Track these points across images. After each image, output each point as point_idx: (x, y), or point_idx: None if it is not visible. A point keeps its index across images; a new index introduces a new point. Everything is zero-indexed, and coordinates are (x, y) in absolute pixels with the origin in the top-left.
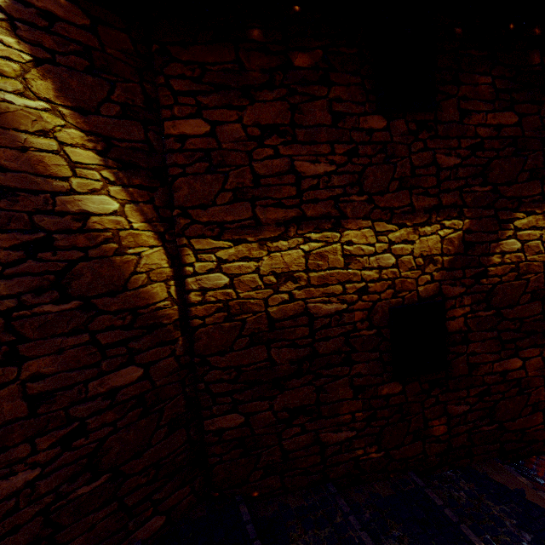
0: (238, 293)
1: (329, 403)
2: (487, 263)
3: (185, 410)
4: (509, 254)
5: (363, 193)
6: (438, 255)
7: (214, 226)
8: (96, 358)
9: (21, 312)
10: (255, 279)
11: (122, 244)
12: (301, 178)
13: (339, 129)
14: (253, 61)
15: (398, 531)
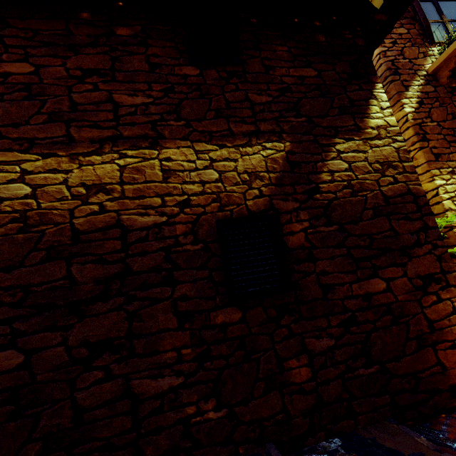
0: (39, 203)
1: (145, 335)
2: (317, 180)
3: None
4: (338, 173)
5: (180, 120)
6: (263, 172)
7: (23, 142)
8: None
9: None
10: (61, 190)
11: None
12: (118, 106)
13: (156, 74)
14: (81, 30)
15: None
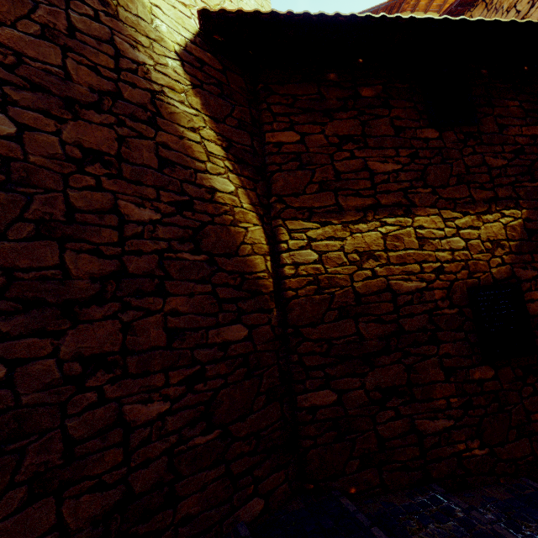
0: (326, 268)
1: (420, 384)
2: None
3: (279, 382)
4: None
5: (427, 187)
6: (504, 240)
7: (304, 211)
8: (215, 308)
9: (169, 254)
10: (340, 256)
11: (235, 218)
12: (373, 174)
13: (401, 138)
14: (331, 93)
15: (535, 531)
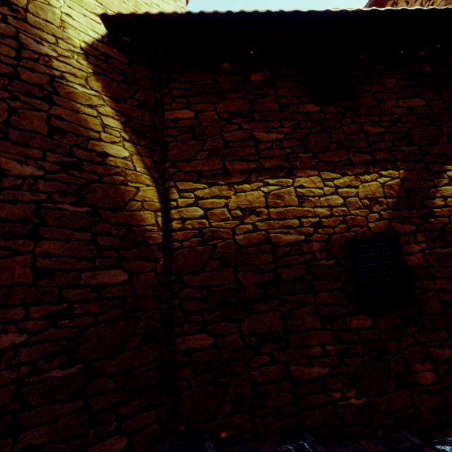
0: (210, 223)
1: (296, 331)
2: (431, 205)
3: (159, 325)
4: (451, 198)
5: (308, 152)
6: (381, 198)
7: (194, 174)
8: (93, 254)
9: (49, 204)
10: (224, 212)
11: (127, 179)
12: (258, 142)
13: (284, 112)
14: (224, 79)
15: None
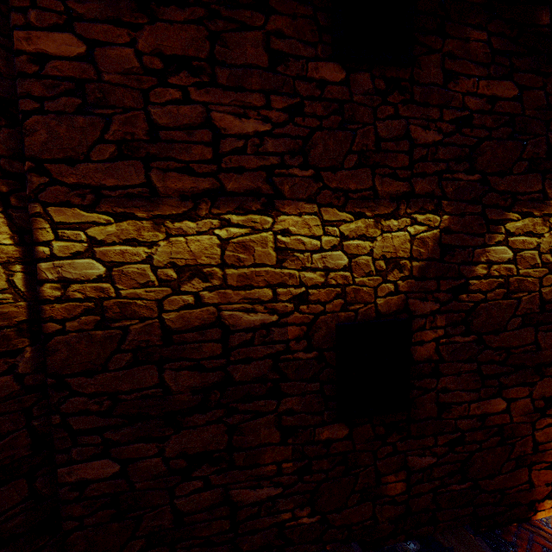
0: (118, 289)
1: (245, 448)
2: (469, 274)
3: (28, 452)
4: (498, 264)
5: (308, 167)
6: (405, 259)
7: (85, 192)
8: None
9: None
10: (145, 272)
11: None
12: (220, 136)
13: (278, 74)
14: None
15: None
